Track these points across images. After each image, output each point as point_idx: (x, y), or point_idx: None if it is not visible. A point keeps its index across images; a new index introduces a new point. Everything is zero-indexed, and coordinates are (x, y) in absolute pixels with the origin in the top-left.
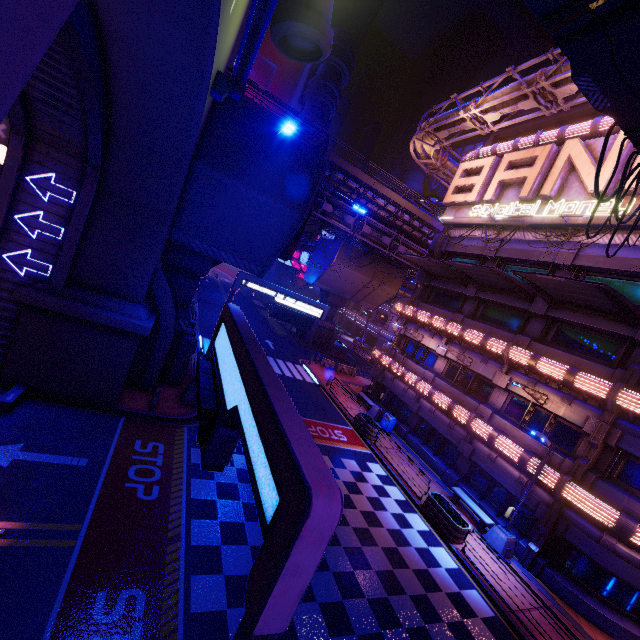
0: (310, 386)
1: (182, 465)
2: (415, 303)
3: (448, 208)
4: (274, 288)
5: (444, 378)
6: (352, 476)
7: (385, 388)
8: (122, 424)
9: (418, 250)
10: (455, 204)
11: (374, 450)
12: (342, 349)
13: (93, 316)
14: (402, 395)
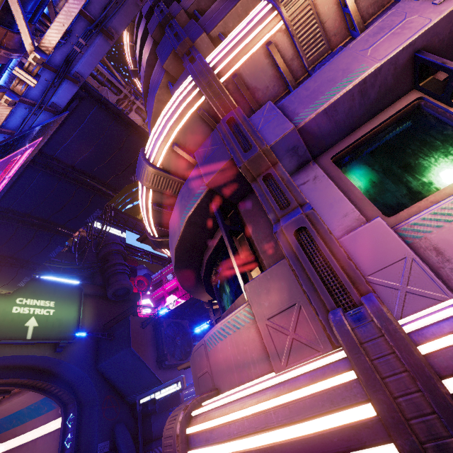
0: None
1: None
2: None
3: None
4: (152, 391)
5: None
6: None
7: None
8: None
9: None
10: None
11: None
12: None
13: None
14: None
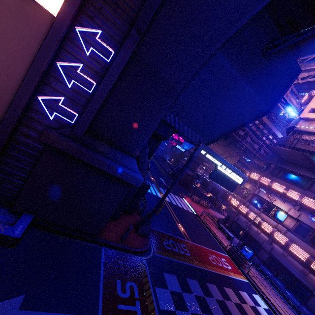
0: (193, 215)
1: (155, 314)
2: (267, 176)
3: (301, 121)
4: (219, 159)
5: (293, 233)
6: (254, 313)
7: (237, 225)
8: (103, 258)
9: (256, 141)
10: (310, 119)
11: (250, 280)
12: (195, 188)
13: (102, 165)
14: (255, 235)
